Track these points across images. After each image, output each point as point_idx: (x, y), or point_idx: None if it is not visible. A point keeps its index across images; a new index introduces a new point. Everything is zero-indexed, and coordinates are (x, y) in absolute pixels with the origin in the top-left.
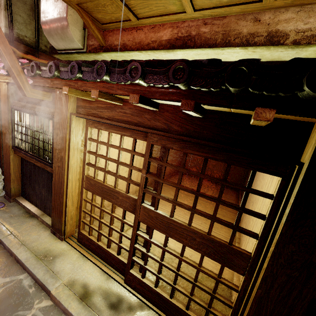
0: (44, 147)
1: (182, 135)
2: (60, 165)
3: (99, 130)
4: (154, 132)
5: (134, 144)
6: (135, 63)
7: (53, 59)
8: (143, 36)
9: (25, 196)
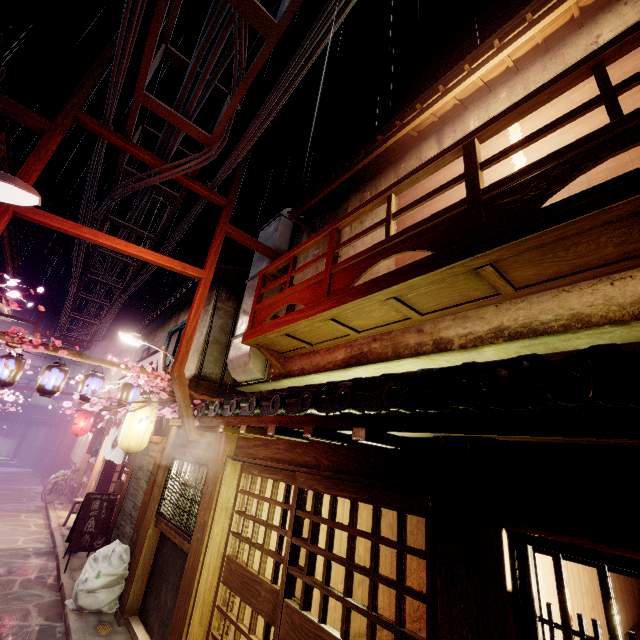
0: (190, 510)
1: (331, 471)
2: (200, 536)
3: (253, 475)
4: (300, 469)
5: (285, 492)
6: (277, 396)
7: (236, 391)
8: (320, 359)
9: (143, 613)
